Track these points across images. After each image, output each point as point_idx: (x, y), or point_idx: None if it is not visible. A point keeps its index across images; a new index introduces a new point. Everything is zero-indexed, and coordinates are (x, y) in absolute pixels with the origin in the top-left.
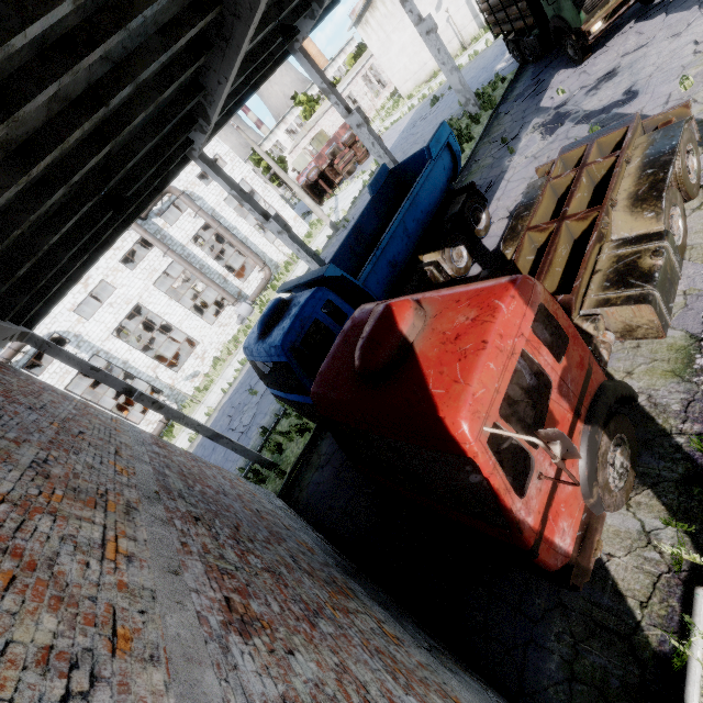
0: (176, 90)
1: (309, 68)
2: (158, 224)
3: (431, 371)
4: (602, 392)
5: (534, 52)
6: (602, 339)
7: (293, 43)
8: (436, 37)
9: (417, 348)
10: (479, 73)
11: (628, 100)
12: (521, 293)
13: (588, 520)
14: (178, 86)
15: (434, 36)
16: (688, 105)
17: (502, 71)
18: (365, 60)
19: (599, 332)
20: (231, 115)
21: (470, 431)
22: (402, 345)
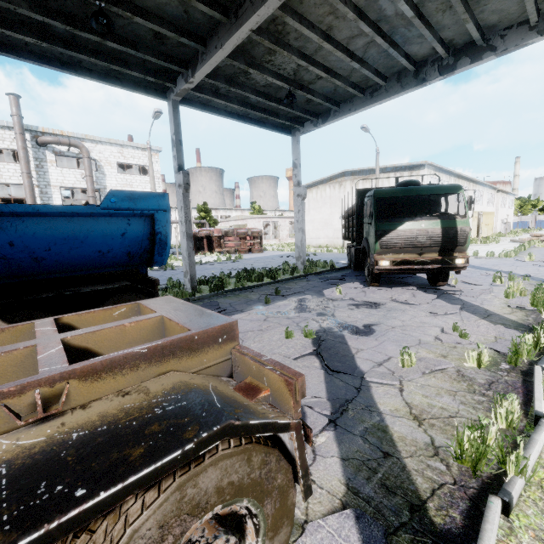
0: None
1: (172, 117)
2: (48, 157)
3: None
4: None
5: (352, 259)
6: None
7: (171, 92)
8: (302, 202)
9: None
10: (332, 258)
11: (361, 332)
12: None
13: None
14: None
15: (301, 200)
16: (293, 386)
17: (339, 264)
18: None
19: None
20: (45, 63)
21: None
22: None
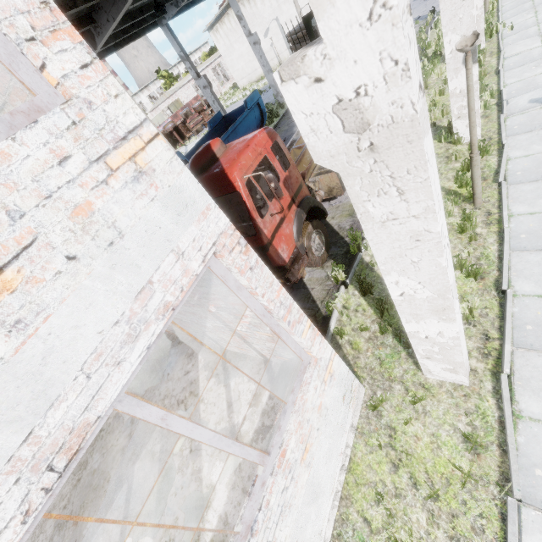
0: (74, 15)
1: (172, 39)
2: None
3: (225, 161)
4: (307, 198)
5: None
6: (318, 193)
7: (162, 19)
8: (260, 48)
9: (220, 158)
10: None
11: None
12: (267, 132)
13: (297, 254)
14: (76, 13)
15: (258, 47)
16: None
17: None
18: (215, 58)
19: (316, 187)
20: (110, 53)
21: (237, 175)
22: (213, 157)
